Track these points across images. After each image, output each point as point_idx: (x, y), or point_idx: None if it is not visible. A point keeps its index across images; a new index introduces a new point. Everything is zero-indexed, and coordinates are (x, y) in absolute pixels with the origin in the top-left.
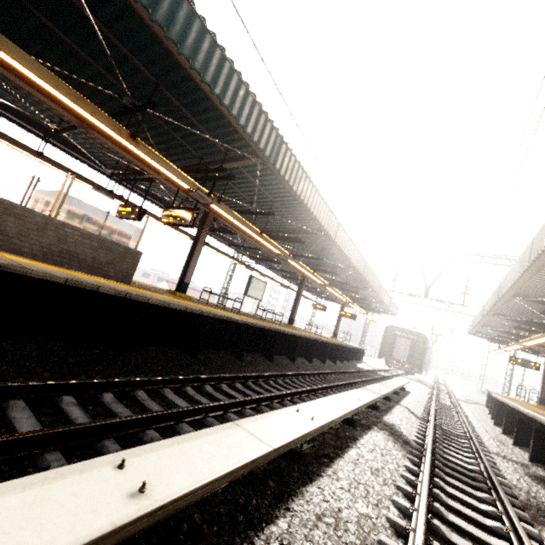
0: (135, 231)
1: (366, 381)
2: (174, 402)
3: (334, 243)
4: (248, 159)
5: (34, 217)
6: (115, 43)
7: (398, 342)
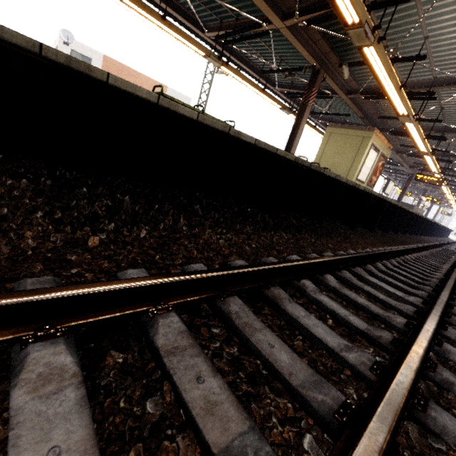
0: None
1: None
2: None
3: None
4: None
5: (420, 210)
6: None
7: None
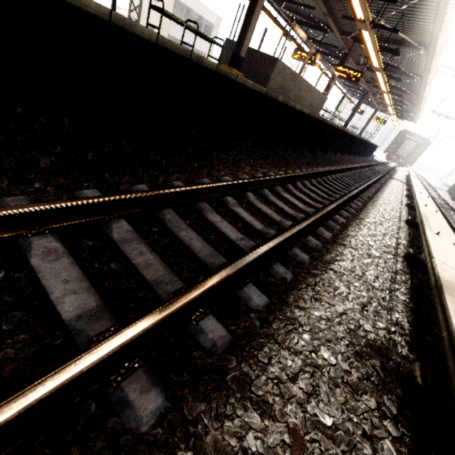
0: (216, 19)
1: (390, 170)
2: (367, 174)
3: (423, 84)
4: (418, 49)
5: (312, 90)
6: (402, 2)
7: (405, 144)
